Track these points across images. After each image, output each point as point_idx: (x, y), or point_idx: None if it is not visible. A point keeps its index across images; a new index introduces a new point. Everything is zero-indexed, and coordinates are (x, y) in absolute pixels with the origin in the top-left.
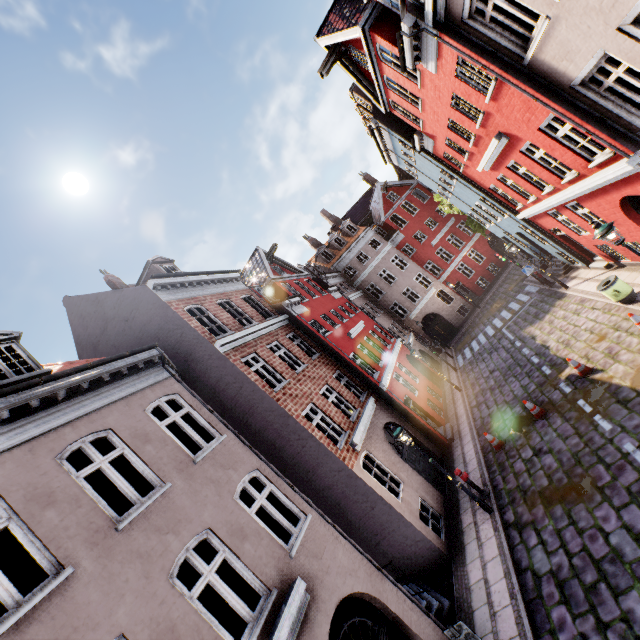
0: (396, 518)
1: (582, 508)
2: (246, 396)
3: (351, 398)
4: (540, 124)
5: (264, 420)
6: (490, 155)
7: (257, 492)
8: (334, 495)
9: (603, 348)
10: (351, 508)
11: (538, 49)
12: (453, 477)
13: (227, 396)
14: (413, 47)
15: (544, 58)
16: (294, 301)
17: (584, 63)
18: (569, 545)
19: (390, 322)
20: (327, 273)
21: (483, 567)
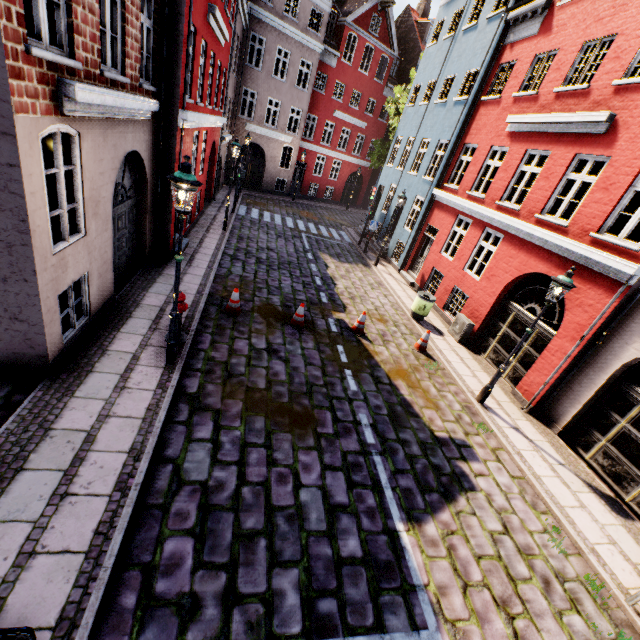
0: (17, 266)
1: (289, 440)
2: None
3: (133, 52)
4: None
5: None
6: (559, 121)
7: None
8: None
9: (380, 328)
10: None
11: None
12: (146, 288)
13: None
14: None
15: None
16: None
17: None
18: (249, 469)
19: (232, 97)
20: None
21: (102, 418)
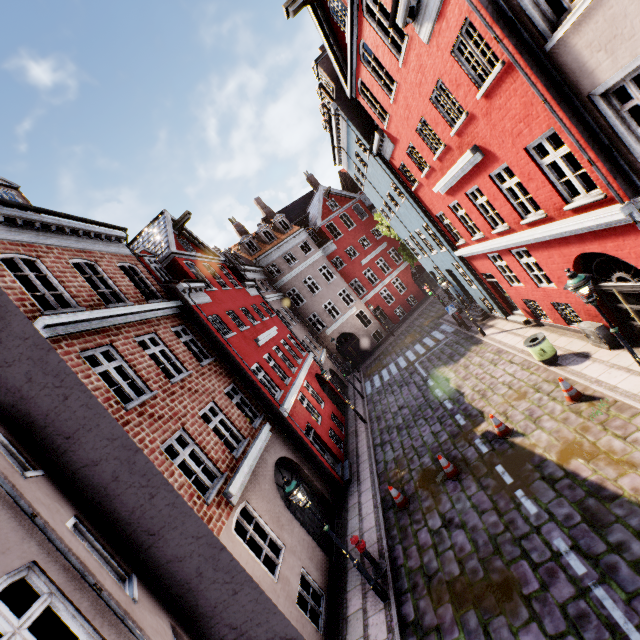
0: (266, 608)
1: (504, 624)
2: (74, 411)
3: (241, 423)
4: (531, 141)
5: (96, 451)
6: (455, 173)
7: (13, 616)
8: (184, 570)
9: (523, 408)
10: (205, 590)
11: (575, 26)
12: (344, 533)
13: (41, 406)
14: None
15: (576, 43)
16: (195, 286)
17: (628, 59)
18: None
19: (305, 333)
20: (247, 265)
21: None
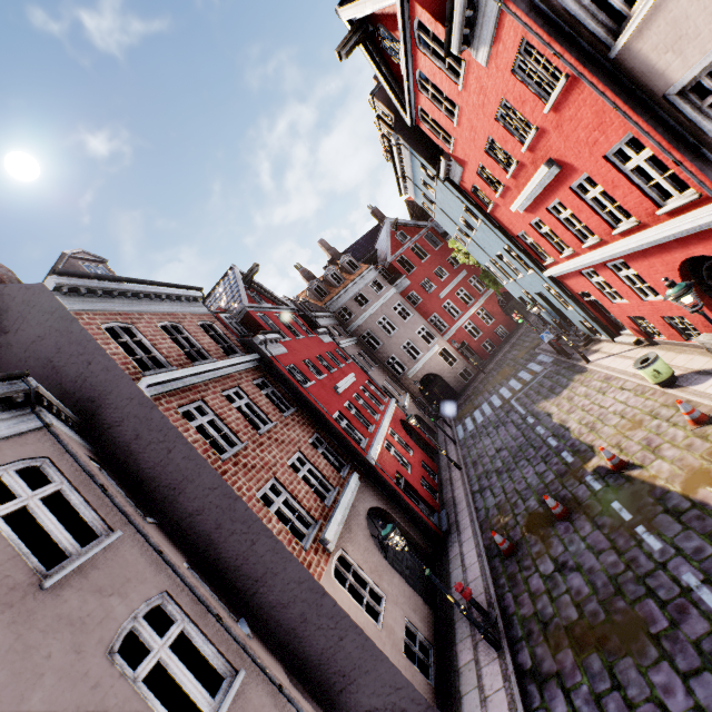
0: (373, 654)
1: (631, 665)
2: (177, 463)
3: (329, 472)
4: (609, 148)
5: (200, 500)
6: (532, 189)
7: (156, 635)
8: (289, 616)
9: (639, 438)
10: (311, 636)
11: (636, 32)
12: (448, 586)
13: (148, 460)
14: (465, 19)
15: (641, 48)
16: (271, 338)
17: (698, 57)
18: None
19: (385, 378)
20: (318, 311)
21: None
